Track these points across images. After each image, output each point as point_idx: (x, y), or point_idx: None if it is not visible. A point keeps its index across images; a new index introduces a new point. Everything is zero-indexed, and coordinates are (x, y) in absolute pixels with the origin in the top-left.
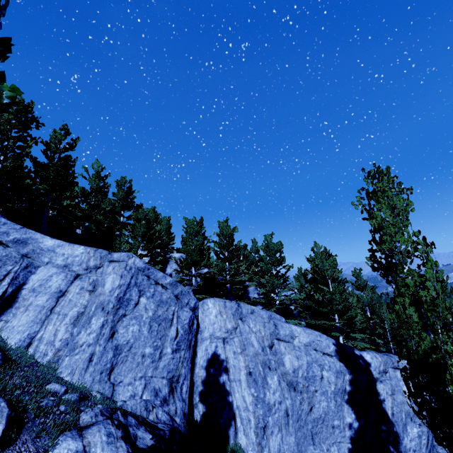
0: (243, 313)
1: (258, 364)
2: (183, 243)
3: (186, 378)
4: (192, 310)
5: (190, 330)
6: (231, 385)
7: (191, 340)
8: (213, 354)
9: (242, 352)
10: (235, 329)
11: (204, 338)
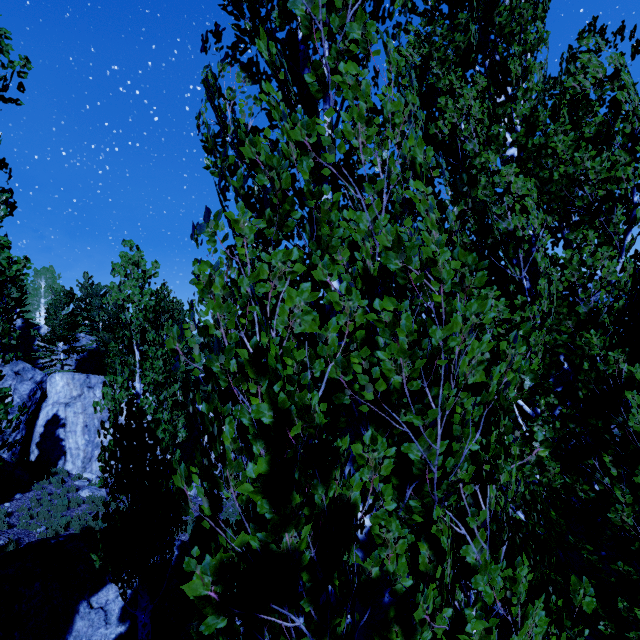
0: (91, 383)
1: (95, 419)
2: (77, 305)
3: (21, 433)
4: (38, 383)
5: (31, 399)
6: (66, 435)
7: (31, 407)
8: (53, 416)
9: (83, 412)
10: (80, 396)
11: (49, 405)
